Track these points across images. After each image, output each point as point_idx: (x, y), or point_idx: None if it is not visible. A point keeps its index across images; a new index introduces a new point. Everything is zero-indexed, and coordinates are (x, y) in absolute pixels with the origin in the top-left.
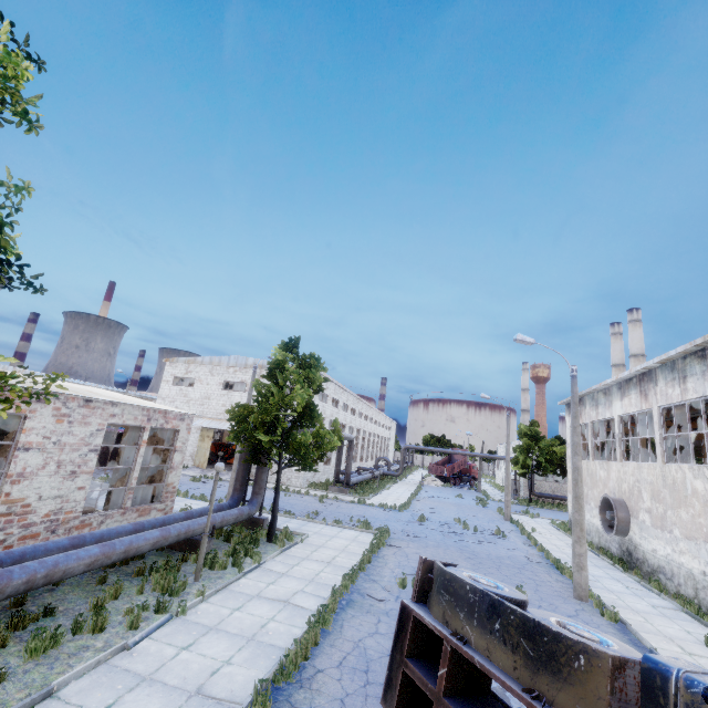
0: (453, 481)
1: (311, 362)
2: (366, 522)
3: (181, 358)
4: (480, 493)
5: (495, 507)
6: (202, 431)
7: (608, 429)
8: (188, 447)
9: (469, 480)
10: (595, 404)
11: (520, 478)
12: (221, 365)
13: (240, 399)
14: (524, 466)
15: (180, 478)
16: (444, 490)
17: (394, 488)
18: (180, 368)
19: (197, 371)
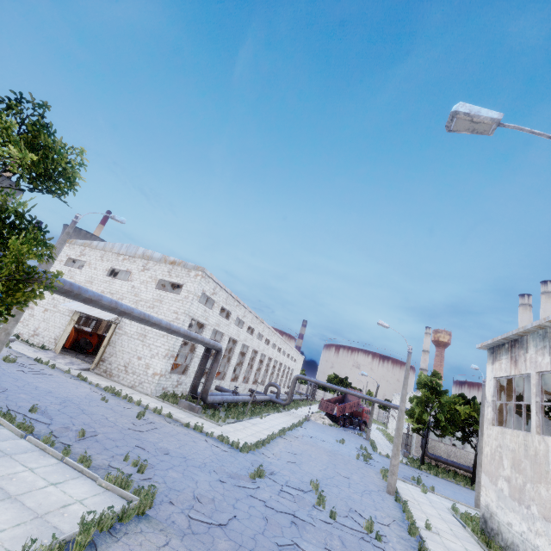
0: (342, 422)
1: (41, 138)
2: (144, 468)
3: (80, 241)
4: (367, 442)
5: (379, 464)
6: (73, 315)
7: (549, 392)
8: (56, 329)
9: (360, 424)
10: (550, 344)
11: (413, 433)
12: (112, 251)
13: (120, 288)
14: (420, 420)
15: (3, 355)
16: (328, 430)
17: (271, 417)
18: (76, 250)
19: (90, 254)
